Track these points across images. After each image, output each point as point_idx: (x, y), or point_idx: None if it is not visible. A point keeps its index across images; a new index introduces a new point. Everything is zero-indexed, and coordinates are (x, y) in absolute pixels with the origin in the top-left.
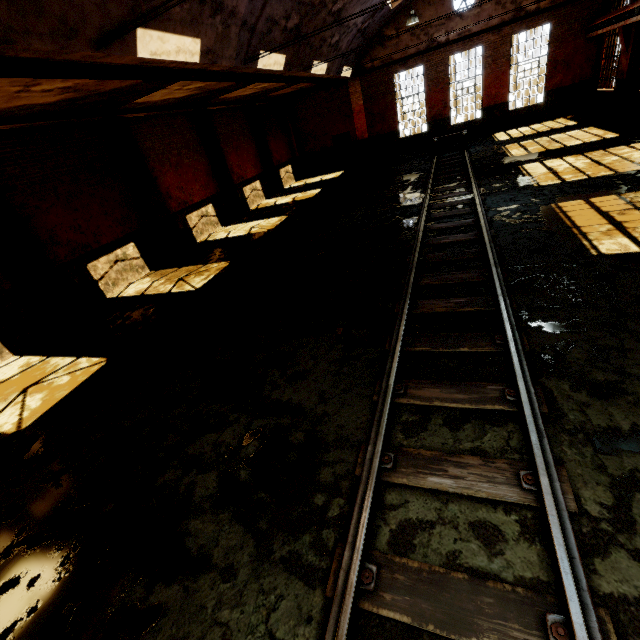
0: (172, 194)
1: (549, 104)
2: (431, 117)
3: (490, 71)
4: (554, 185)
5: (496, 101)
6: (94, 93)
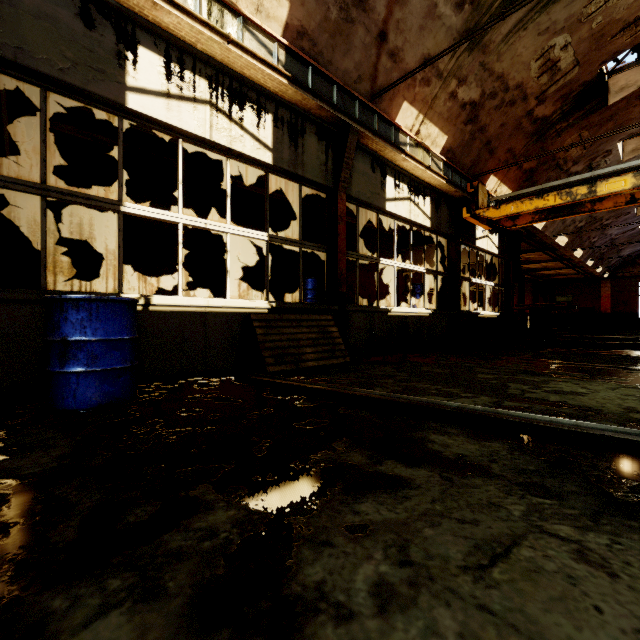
0: None
1: None
2: None
3: None
4: None
5: None
6: (526, 260)
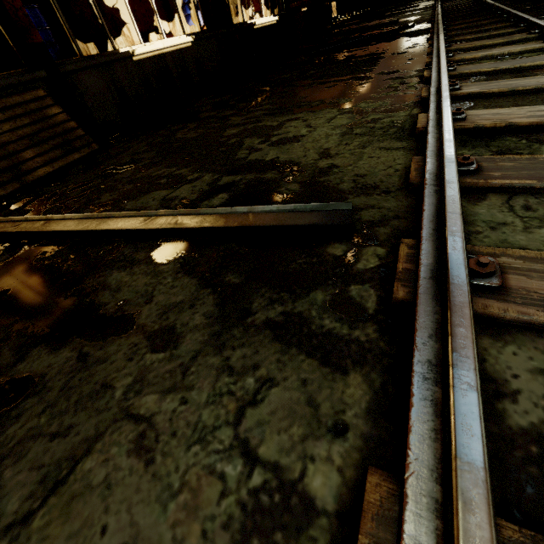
0: None
1: None
2: None
3: None
4: None
5: None
6: None
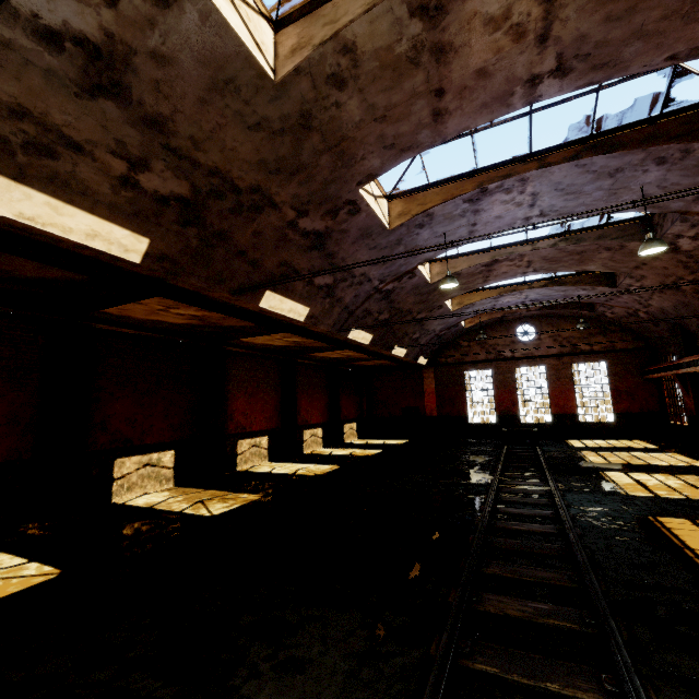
0: (235, 417)
1: (621, 424)
2: (500, 411)
3: (555, 386)
4: (646, 497)
5: (565, 411)
6: (213, 325)
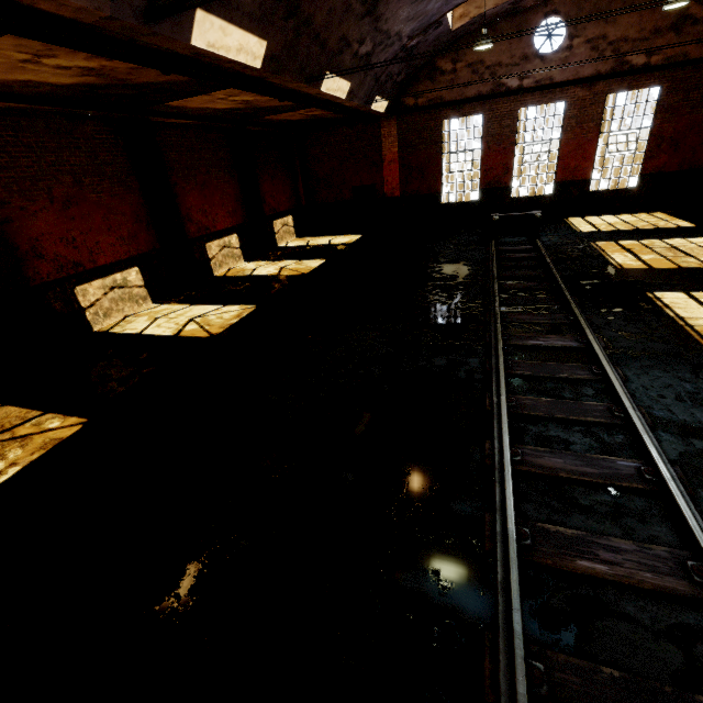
0: (46, 250)
1: (644, 191)
2: (486, 183)
3: (572, 136)
4: None
5: (575, 176)
6: None
